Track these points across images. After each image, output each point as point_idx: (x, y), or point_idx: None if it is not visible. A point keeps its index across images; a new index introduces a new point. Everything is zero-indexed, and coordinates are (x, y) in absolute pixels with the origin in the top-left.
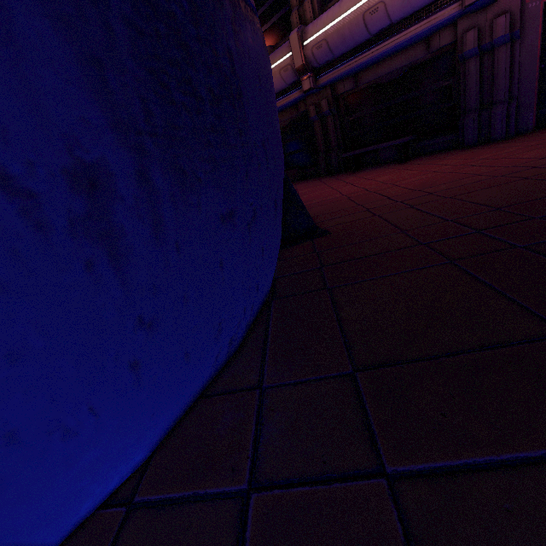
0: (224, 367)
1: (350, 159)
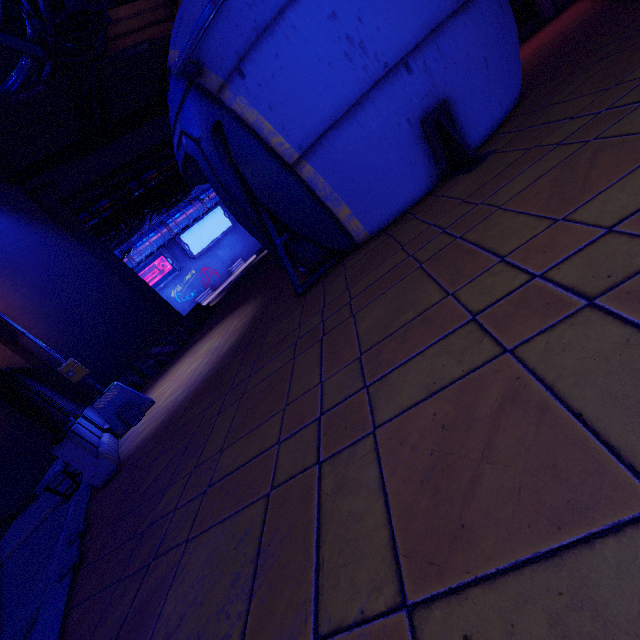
0: None
1: None
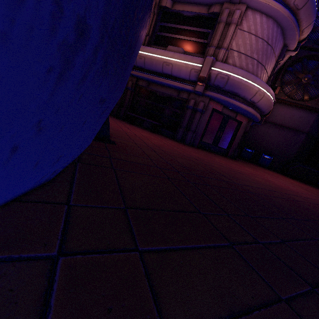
0: (38, 187)
1: (130, 116)
